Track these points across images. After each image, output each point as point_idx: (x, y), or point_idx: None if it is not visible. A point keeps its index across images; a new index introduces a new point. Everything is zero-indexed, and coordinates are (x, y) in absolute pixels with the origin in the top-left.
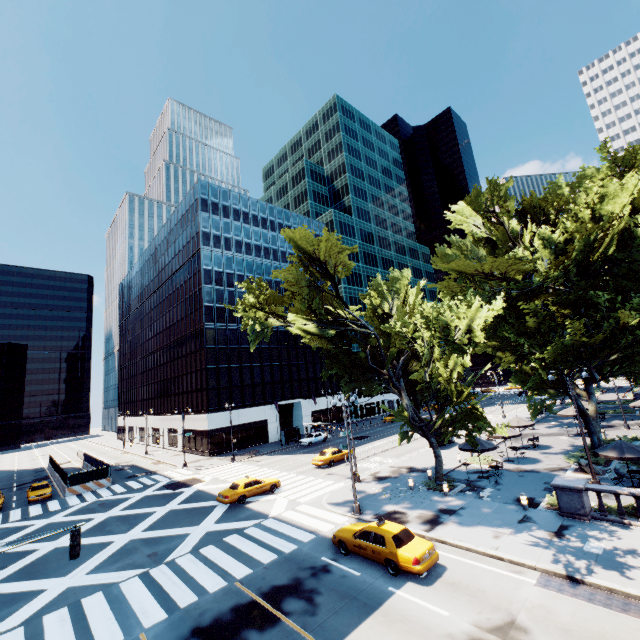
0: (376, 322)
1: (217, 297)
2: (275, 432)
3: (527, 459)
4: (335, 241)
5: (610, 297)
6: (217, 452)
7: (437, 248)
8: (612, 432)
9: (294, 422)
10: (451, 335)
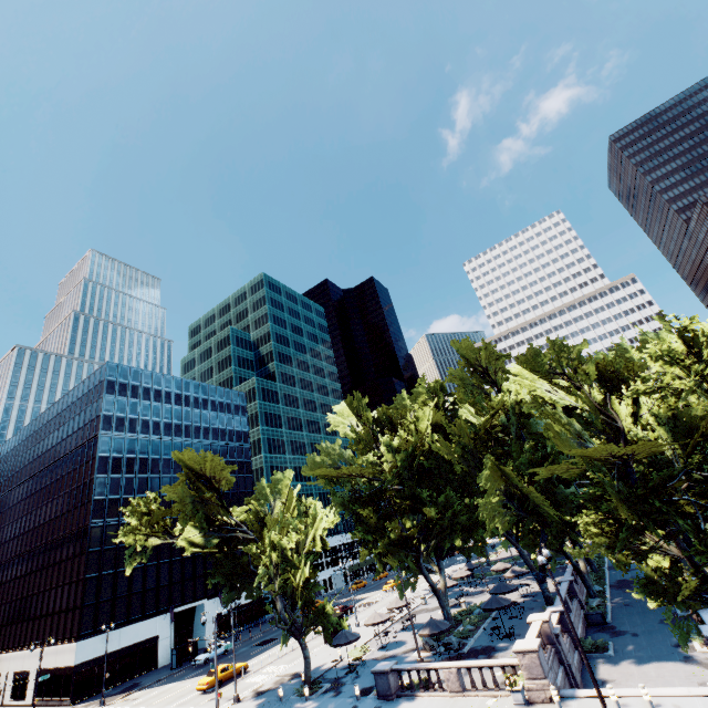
0: (258, 525)
1: (112, 487)
2: (167, 651)
3: (397, 643)
4: (218, 462)
5: (429, 493)
6: (83, 696)
7: (309, 456)
8: (478, 599)
9: (195, 632)
10: (303, 543)
